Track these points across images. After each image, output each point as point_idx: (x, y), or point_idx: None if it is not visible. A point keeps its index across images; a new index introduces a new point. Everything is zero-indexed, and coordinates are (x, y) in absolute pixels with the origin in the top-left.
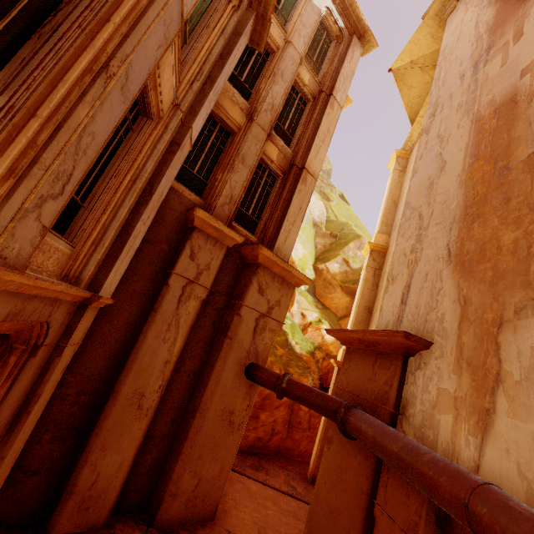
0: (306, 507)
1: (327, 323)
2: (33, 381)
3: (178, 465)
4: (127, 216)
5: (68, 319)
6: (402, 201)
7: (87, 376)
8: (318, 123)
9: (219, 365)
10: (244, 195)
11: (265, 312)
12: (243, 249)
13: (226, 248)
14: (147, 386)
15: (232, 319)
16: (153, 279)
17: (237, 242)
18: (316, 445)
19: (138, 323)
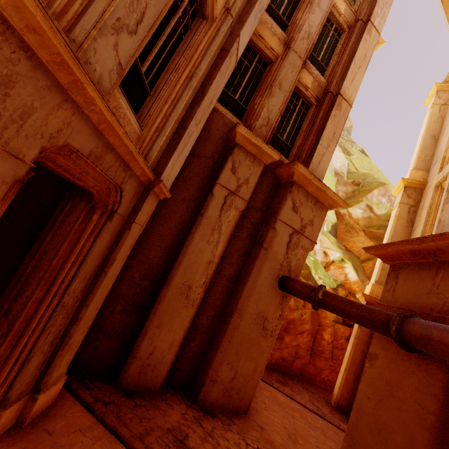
0: (334, 429)
1: (350, 263)
2: (109, 247)
3: (218, 356)
4: (183, 114)
5: (136, 199)
6: (445, 133)
7: (147, 265)
8: (353, 50)
9: (255, 272)
10: (279, 122)
11: (298, 229)
12: (277, 170)
13: (263, 165)
14: (193, 280)
15: (267, 232)
16: (200, 189)
17: (273, 159)
18: (341, 373)
19: (187, 226)
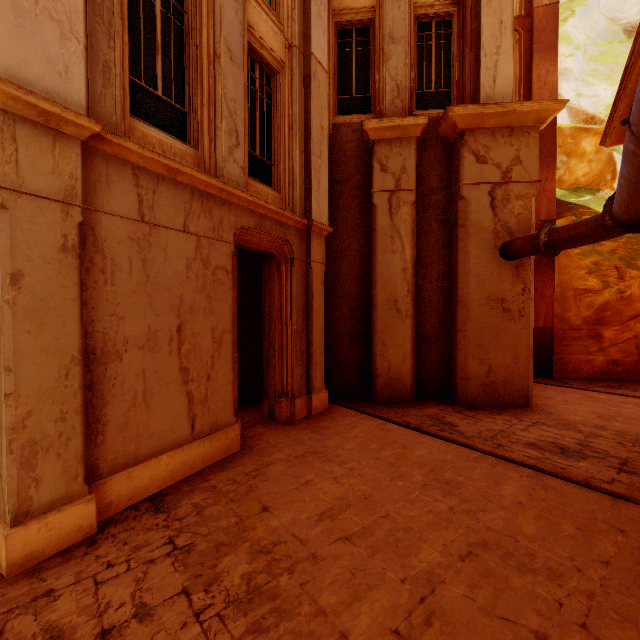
0: None
1: None
2: (305, 287)
3: (459, 355)
4: (303, 158)
5: (304, 245)
6: None
7: (350, 299)
8: None
9: (461, 256)
10: (417, 75)
11: (499, 180)
12: (439, 131)
13: (414, 140)
14: (396, 293)
15: (457, 207)
16: (363, 208)
17: (422, 126)
18: None
19: (367, 249)
